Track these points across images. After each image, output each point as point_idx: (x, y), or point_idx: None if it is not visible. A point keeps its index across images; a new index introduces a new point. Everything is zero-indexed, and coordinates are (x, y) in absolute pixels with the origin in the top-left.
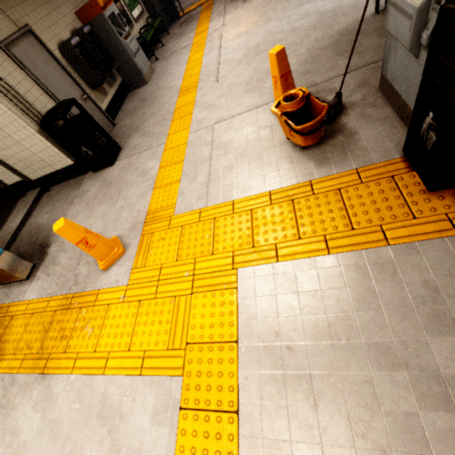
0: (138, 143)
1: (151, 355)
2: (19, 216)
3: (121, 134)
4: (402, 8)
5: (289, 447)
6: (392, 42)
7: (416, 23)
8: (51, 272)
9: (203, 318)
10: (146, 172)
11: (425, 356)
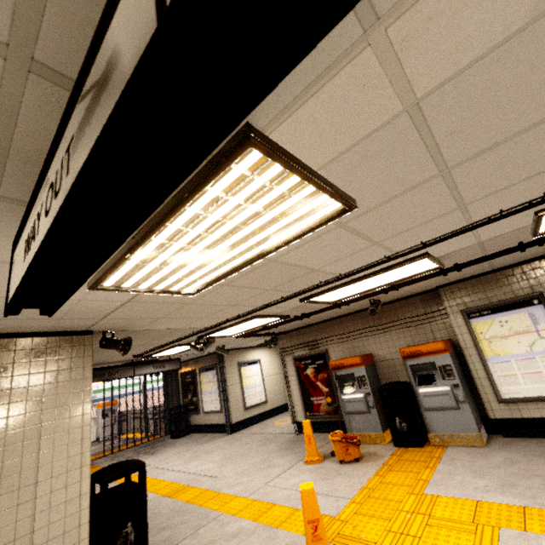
0: (170, 534)
1: (478, 544)
2: None
3: None
4: (354, 400)
5: (539, 494)
6: (349, 417)
7: (364, 401)
8: None
9: (454, 511)
10: (237, 531)
11: (495, 462)
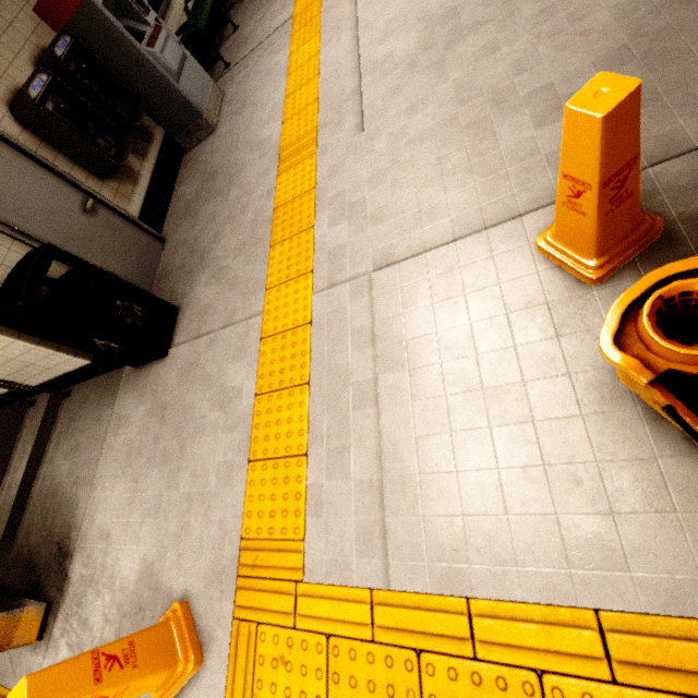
0: (209, 303)
1: None
2: (30, 447)
3: (176, 269)
4: None
5: None
6: None
7: None
8: (75, 642)
9: None
10: (229, 398)
11: None
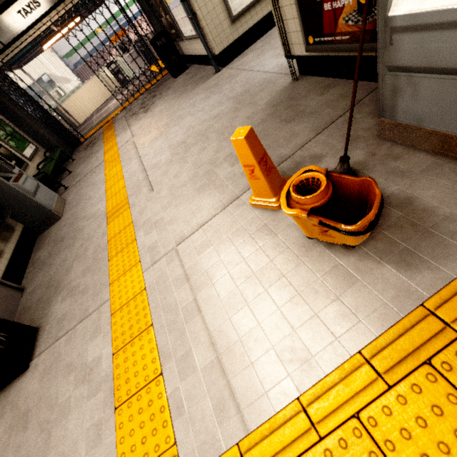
0: (66, 312)
1: None
2: None
3: (34, 303)
4: (440, 22)
5: None
6: (400, 79)
7: None
8: None
9: None
10: (90, 369)
11: None
